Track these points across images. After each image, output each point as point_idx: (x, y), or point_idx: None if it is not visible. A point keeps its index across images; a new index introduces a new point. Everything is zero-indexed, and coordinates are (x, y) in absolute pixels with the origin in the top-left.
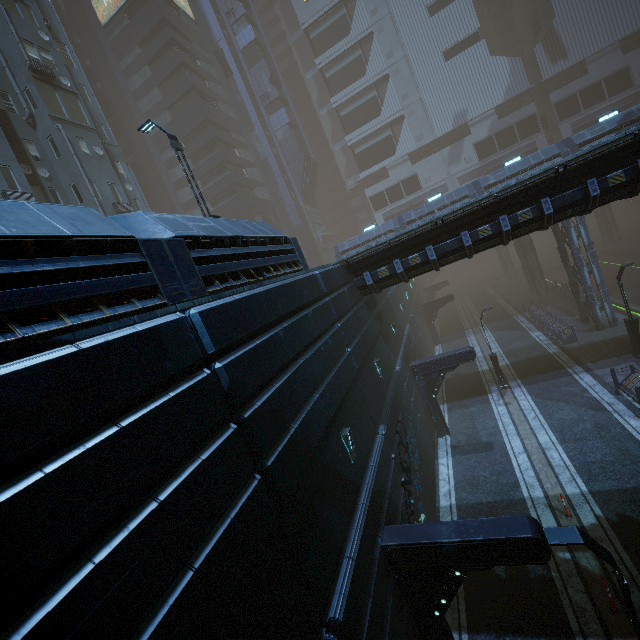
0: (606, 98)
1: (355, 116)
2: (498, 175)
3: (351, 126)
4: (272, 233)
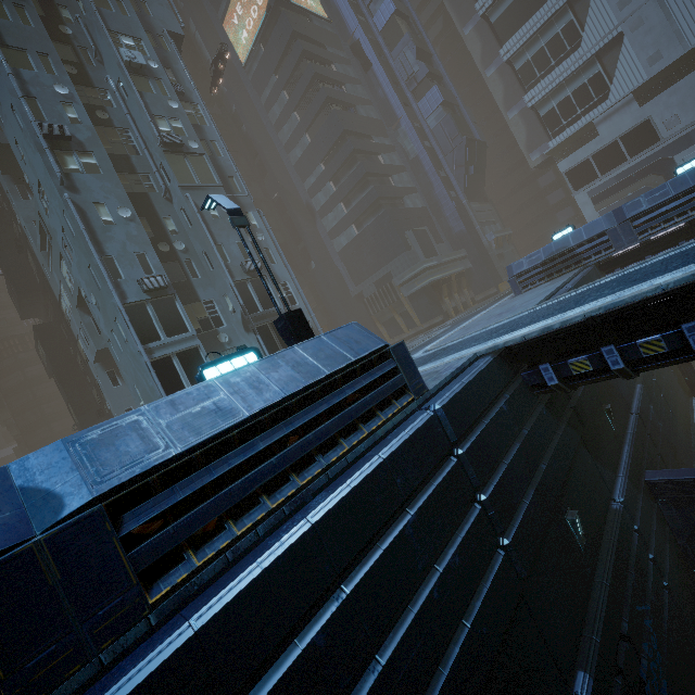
0: None
1: (538, 62)
2: None
3: (532, 78)
4: (352, 354)
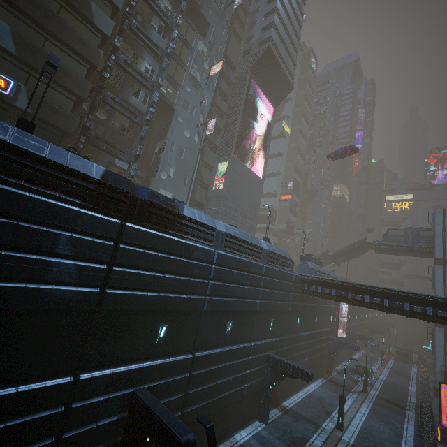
0: None
1: None
2: None
3: None
4: None
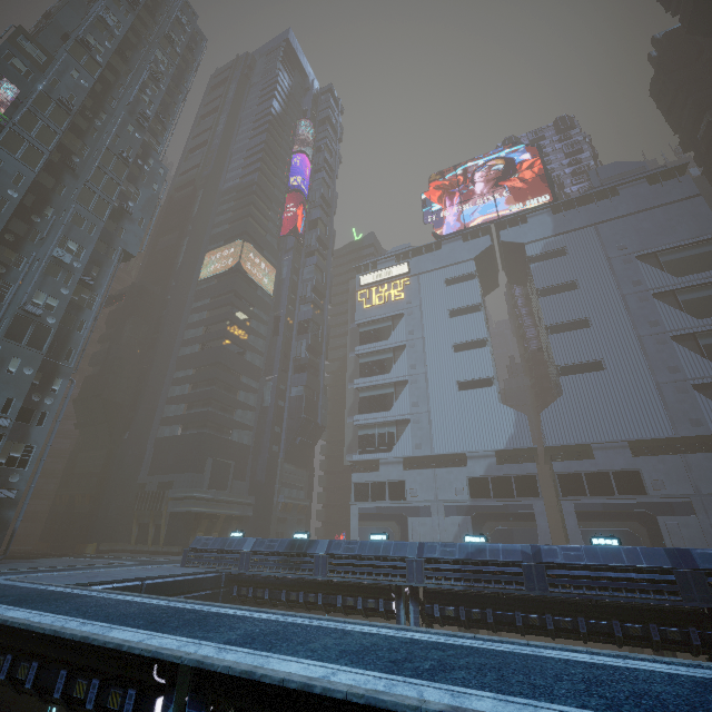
0: (615, 493)
1: (370, 401)
2: (349, 547)
3: (364, 408)
4: None
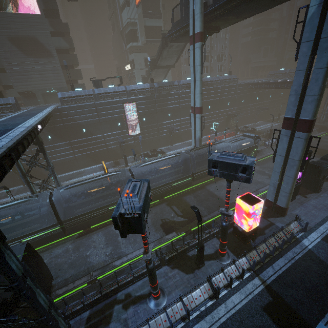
0: None
1: None
2: None
3: None
4: (234, 77)
